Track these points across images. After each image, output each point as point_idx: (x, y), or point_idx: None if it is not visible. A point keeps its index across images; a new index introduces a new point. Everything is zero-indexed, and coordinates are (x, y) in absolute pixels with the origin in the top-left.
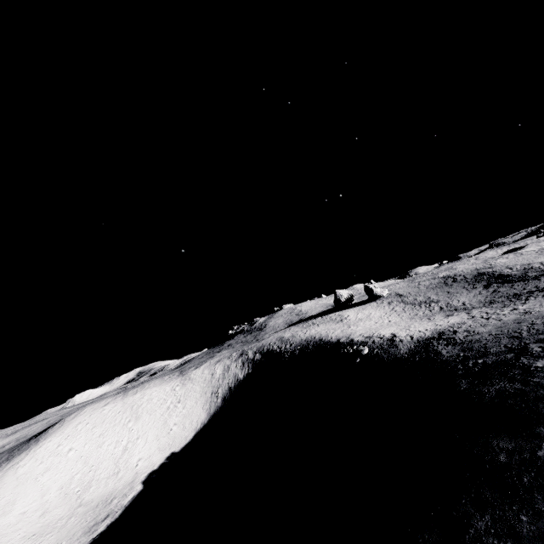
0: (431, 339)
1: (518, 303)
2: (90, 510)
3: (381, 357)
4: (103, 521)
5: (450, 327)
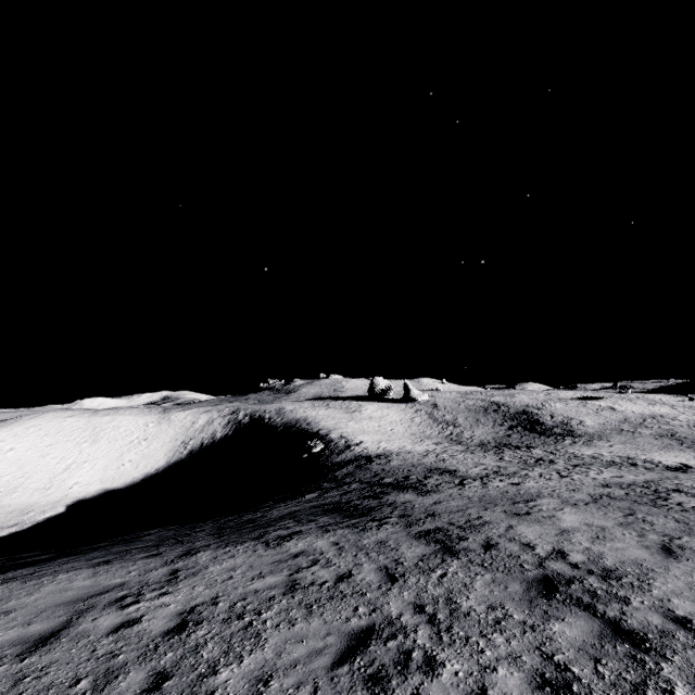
0: (365, 457)
1: (473, 452)
2: (3, 513)
3: (318, 459)
4: (9, 527)
5: (397, 453)
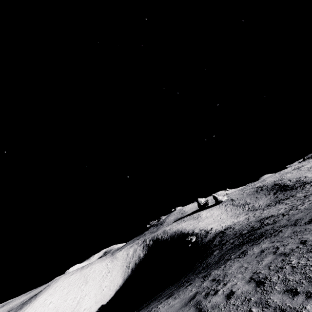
0: (220, 232)
1: (268, 208)
2: None
3: (197, 243)
4: None
5: (233, 224)
